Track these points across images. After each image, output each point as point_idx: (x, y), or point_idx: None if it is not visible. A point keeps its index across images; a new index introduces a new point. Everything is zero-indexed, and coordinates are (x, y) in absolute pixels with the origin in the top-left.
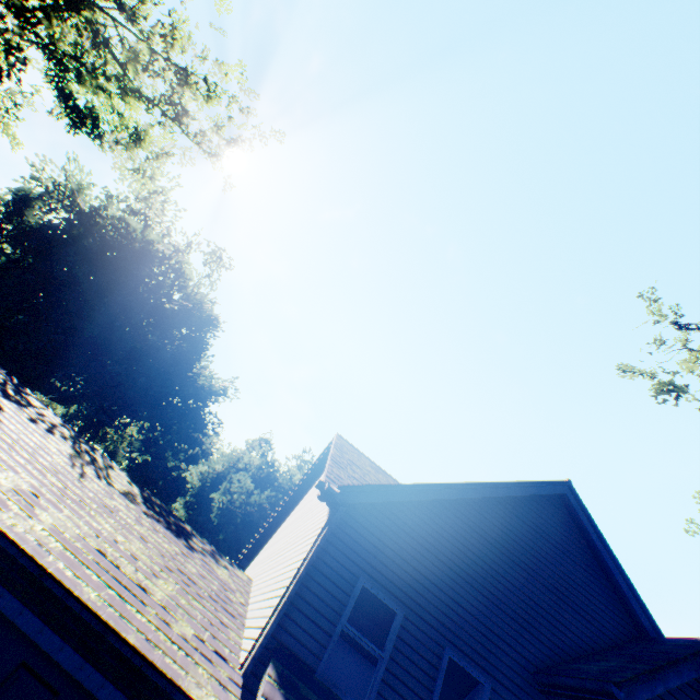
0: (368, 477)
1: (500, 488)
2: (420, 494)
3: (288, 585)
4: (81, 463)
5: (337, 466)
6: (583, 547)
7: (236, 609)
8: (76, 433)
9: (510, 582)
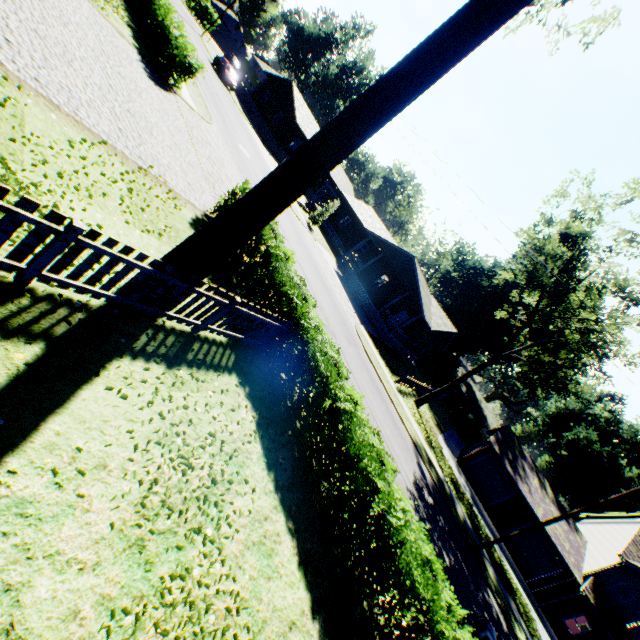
0: None
1: None
2: None
3: (598, 567)
4: (541, 488)
5: (632, 544)
6: None
7: (581, 555)
8: (533, 463)
9: None
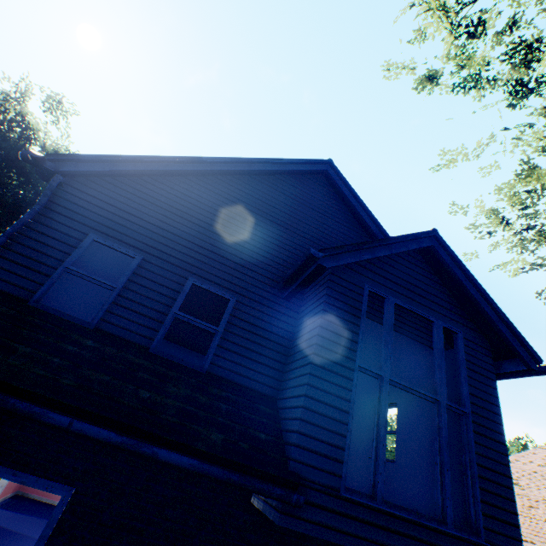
0: None
1: (256, 164)
2: (159, 166)
3: None
4: None
5: None
6: (345, 211)
7: None
8: None
9: (266, 235)
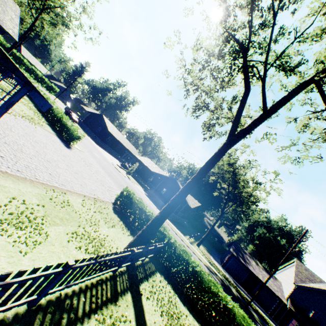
0: (302, 275)
1: None
2: (309, 287)
3: (289, 292)
4: (256, 264)
5: (295, 276)
6: None
7: (281, 289)
8: (249, 254)
9: None
